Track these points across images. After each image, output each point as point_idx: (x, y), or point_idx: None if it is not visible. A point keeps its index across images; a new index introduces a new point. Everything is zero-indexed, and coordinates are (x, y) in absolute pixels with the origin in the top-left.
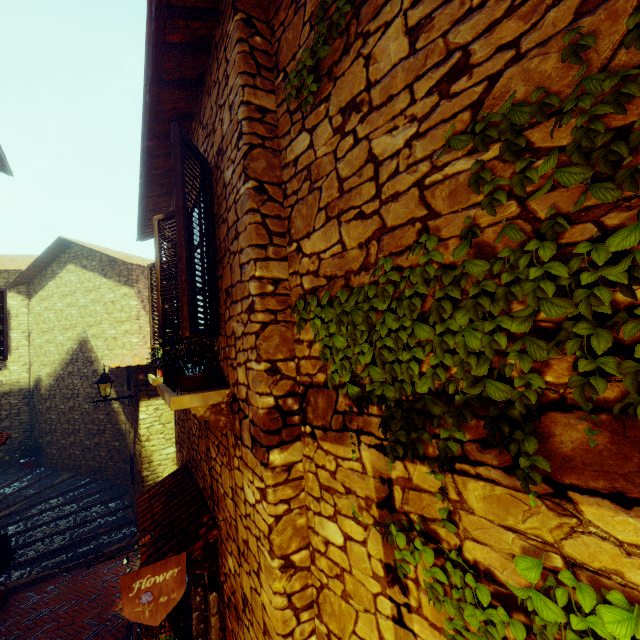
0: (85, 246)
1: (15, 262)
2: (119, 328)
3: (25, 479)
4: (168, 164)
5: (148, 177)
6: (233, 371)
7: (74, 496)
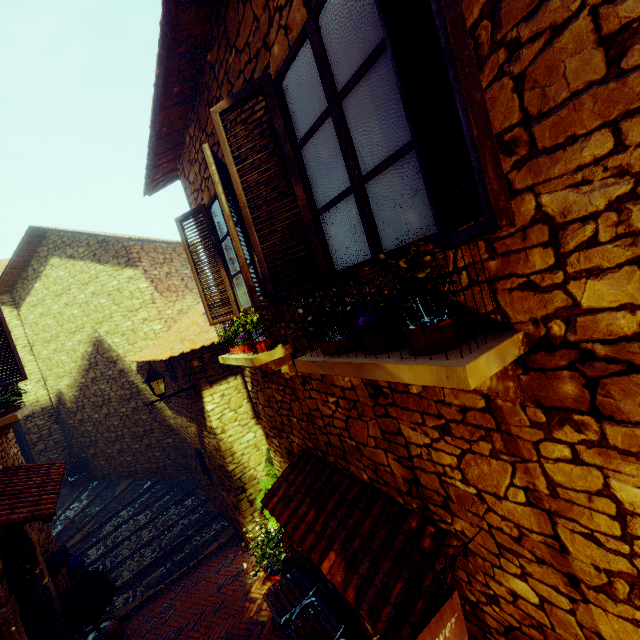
0: (65, 230)
1: None
2: (135, 318)
3: (82, 497)
4: (194, 32)
5: (171, 59)
6: (538, 295)
7: (143, 503)
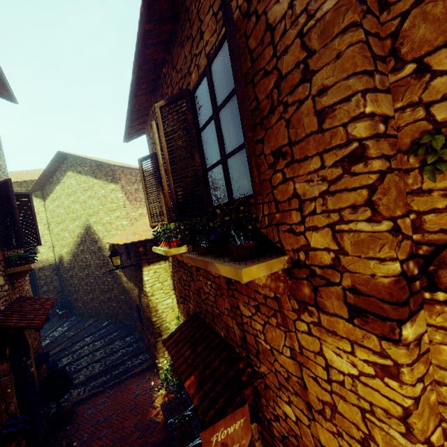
0: (78, 156)
1: (29, 175)
2: (112, 215)
3: (65, 325)
4: (155, 57)
5: (140, 72)
6: (294, 236)
7: (100, 335)
